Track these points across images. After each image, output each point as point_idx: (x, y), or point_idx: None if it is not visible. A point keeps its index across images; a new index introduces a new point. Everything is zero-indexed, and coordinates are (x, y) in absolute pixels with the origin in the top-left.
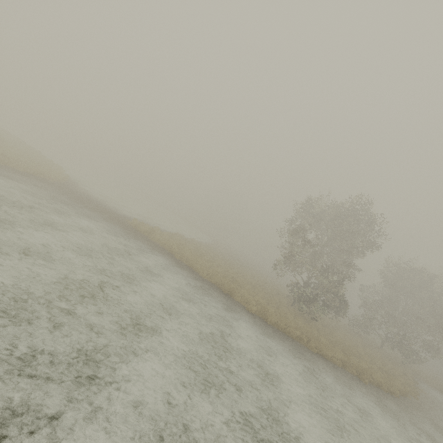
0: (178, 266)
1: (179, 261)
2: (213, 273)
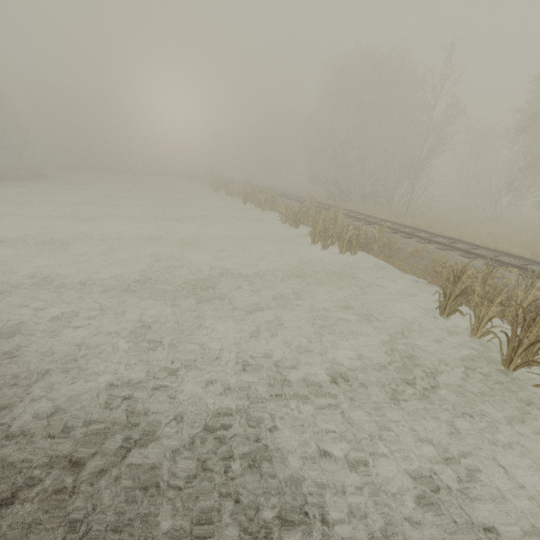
0: None
1: None
2: None
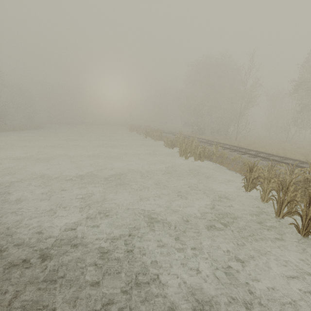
0: None
1: None
2: None
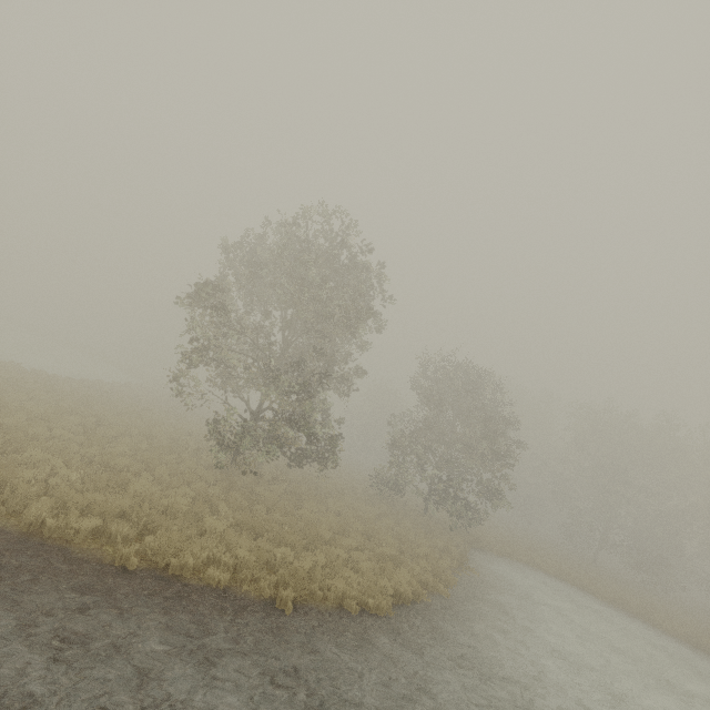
0: None
1: None
2: None
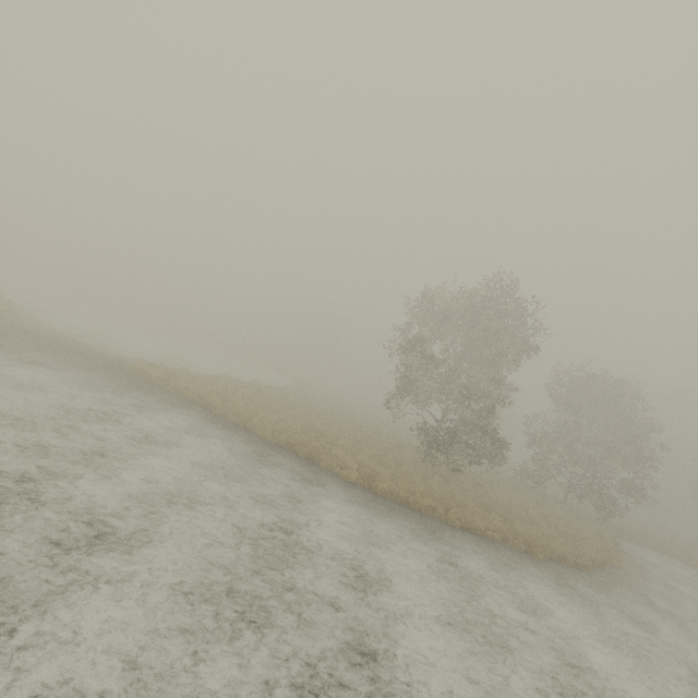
0: (217, 426)
1: (221, 419)
2: (283, 429)
